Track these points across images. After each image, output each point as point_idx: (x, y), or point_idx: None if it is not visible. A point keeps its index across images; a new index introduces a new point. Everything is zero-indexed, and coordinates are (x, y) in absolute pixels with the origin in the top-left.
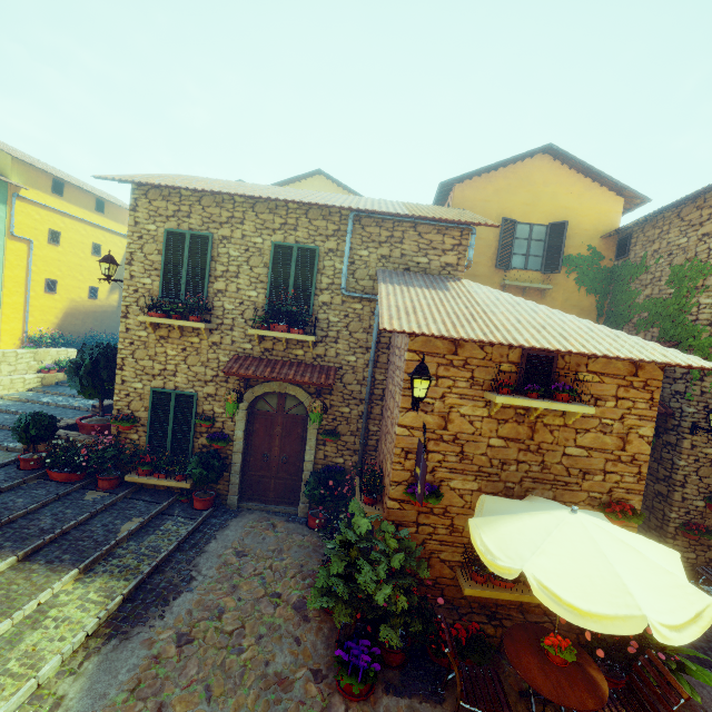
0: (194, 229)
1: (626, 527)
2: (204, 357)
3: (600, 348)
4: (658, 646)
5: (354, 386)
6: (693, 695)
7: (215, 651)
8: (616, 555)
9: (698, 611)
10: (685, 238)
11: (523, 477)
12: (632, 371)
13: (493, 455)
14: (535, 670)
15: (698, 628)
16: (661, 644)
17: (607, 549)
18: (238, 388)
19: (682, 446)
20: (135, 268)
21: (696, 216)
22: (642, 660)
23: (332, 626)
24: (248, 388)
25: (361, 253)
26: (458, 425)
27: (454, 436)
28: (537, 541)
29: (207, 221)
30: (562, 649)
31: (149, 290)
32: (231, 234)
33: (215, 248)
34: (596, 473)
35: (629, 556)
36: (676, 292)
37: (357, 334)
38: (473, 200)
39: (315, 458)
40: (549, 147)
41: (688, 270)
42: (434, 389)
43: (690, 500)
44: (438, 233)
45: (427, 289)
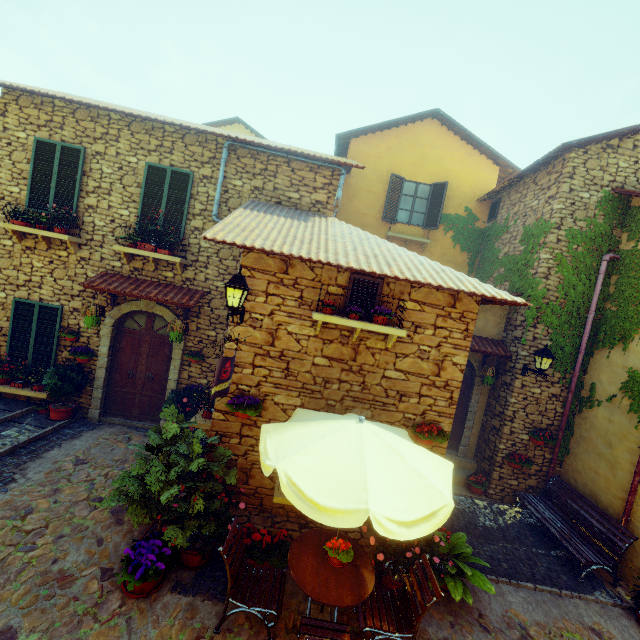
0: (66, 142)
1: (436, 448)
2: (71, 271)
3: (416, 275)
4: (452, 556)
5: (221, 311)
6: (467, 598)
7: (1, 548)
8: (378, 458)
9: (434, 510)
10: (537, 201)
11: (344, 396)
12: (451, 302)
13: (317, 373)
14: (309, 569)
15: (430, 525)
16: (451, 553)
17: (372, 452)
18: (105, 305)
19: (514, 385)
20: (2, 175)
21: (546, 181)
22: (416, 563)
23: (144, 530)
24: (116, 306)
25: (235, 182)
26: (285, 342)
27: (281, 353)
28: (309, 443)
29: (81, 135)
30: (339, 551)
31: (16, 199)
32: (105, 150)
33: (87, 163)
34: (412, 396)
35: (391, 460)
36: (525, 248)
37: (227, 261)
38: (367, 155)
39: (179, 378)
40: (436, 112)
41: (535, 229)
42: (263, 306)
43: (517, 433)
44: (311, 170)
45: (286, 218)
